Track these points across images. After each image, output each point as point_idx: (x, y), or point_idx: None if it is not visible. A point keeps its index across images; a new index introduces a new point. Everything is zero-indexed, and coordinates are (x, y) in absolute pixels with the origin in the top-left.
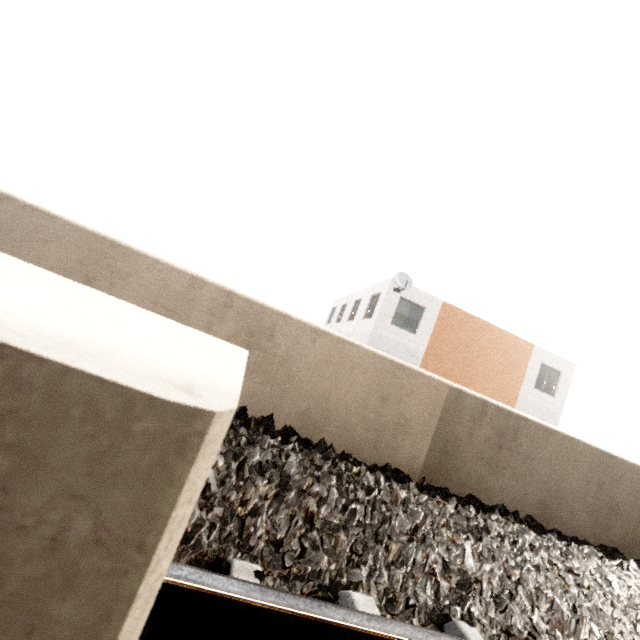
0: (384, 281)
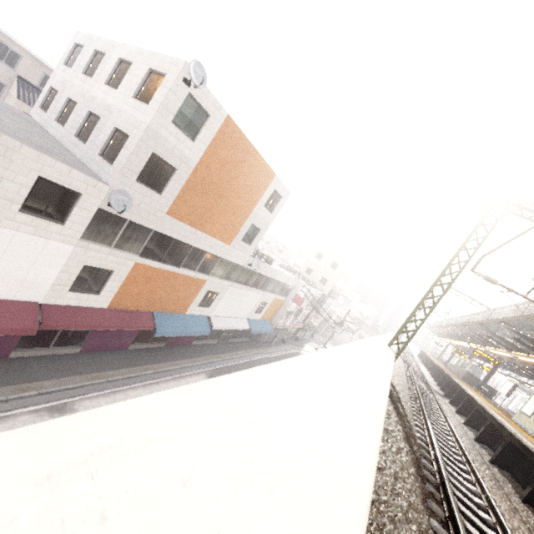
0: (172, 59)
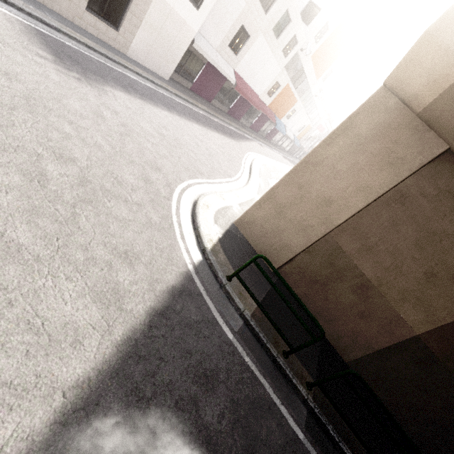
0: None
